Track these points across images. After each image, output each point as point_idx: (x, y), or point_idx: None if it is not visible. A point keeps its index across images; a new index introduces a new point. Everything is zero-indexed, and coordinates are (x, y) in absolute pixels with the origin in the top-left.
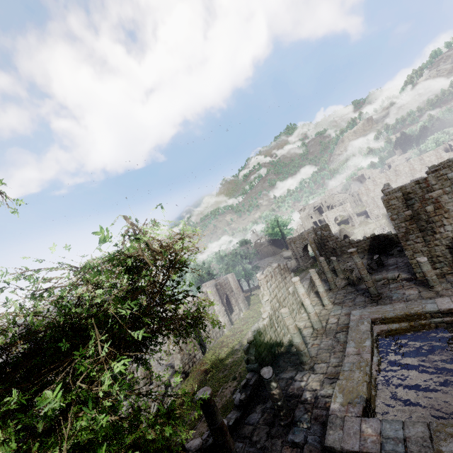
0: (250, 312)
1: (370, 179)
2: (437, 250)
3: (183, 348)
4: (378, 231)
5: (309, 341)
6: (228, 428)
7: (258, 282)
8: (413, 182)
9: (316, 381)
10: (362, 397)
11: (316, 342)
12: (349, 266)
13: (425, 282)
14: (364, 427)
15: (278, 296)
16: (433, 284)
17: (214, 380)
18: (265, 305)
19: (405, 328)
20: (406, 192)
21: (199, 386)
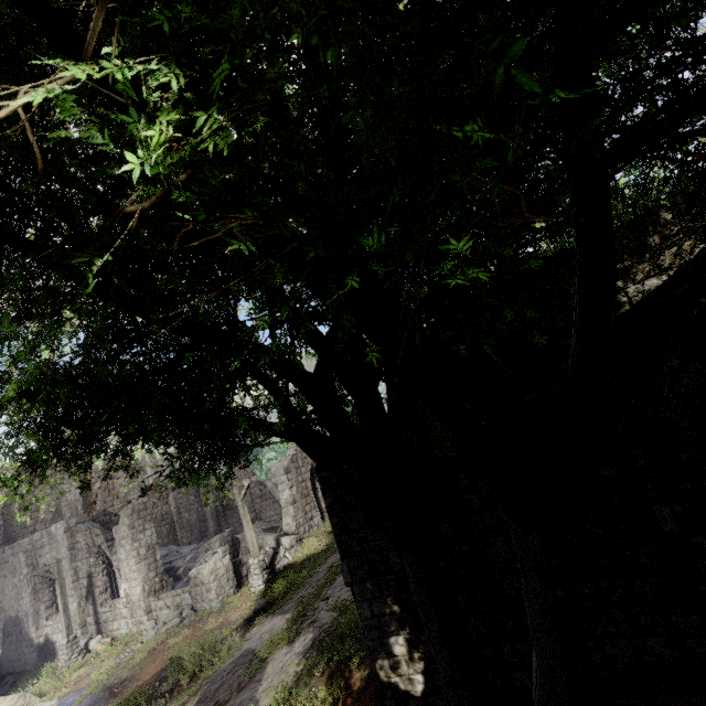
0: None
1: None
2: None
3: (297, 500)
4: None
5: None
6: None
7: None
8: None
9: None
10: None
11: None
12: None
13: None
14: None
15: None
16: None
17: None
18: None
19: None
20: None
21: (333, 540)
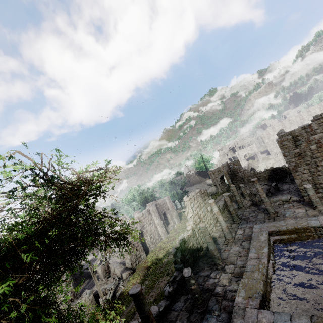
0: (181, 224)
1: (270, 126)
2: (319, 179)
3: (132, 251)
4: (276, 164)
5: (222, 247)
6: (158, 313)
7: (184, 203)
8: (300, 128)
9: (225, 278)
10: (260, 293)
11: (227, 249)
12: (253, 191)
13: (310, 203)
14: (260, 317)
15: (199, 214)
16: (317, 205)
17: (153, 275)
18: (189, 220)
19: (294, 238)
20: (295, 135)
21: (142, 279)
